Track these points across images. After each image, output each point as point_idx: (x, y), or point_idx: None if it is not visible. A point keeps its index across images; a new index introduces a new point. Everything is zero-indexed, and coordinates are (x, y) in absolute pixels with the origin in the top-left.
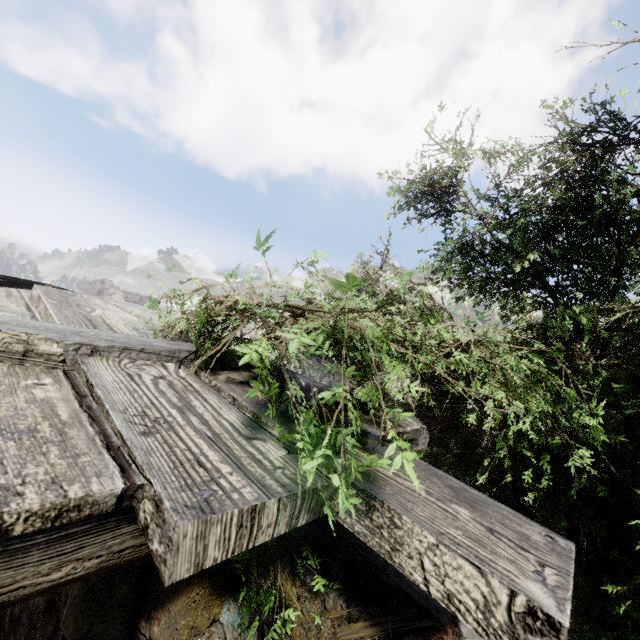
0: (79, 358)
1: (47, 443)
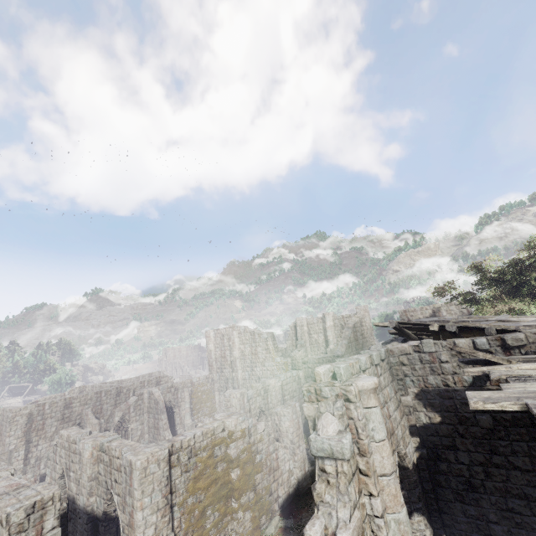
0: (512, 317)
1: (530, 318)
